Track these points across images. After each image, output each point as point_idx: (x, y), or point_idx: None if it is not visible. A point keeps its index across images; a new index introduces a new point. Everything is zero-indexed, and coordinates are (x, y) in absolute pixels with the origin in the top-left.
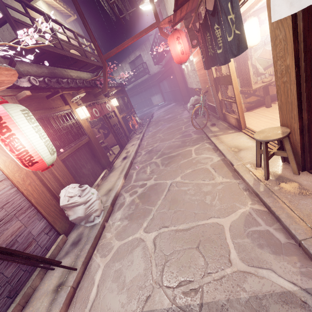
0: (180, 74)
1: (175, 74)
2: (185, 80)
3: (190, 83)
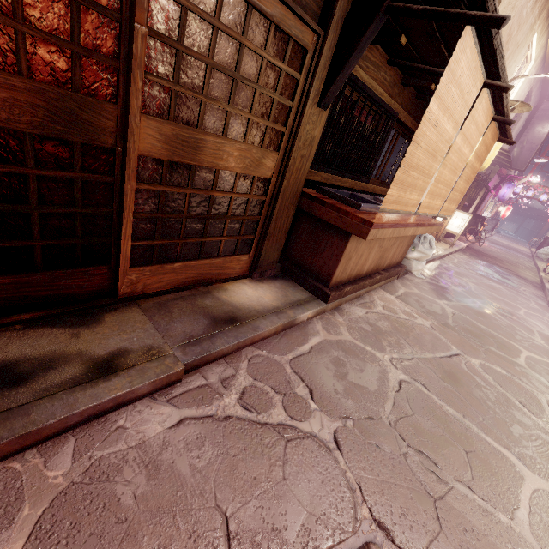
0: (548, 226)
1: (545, 223)
2: (548, 231)
3: (547, 234)
